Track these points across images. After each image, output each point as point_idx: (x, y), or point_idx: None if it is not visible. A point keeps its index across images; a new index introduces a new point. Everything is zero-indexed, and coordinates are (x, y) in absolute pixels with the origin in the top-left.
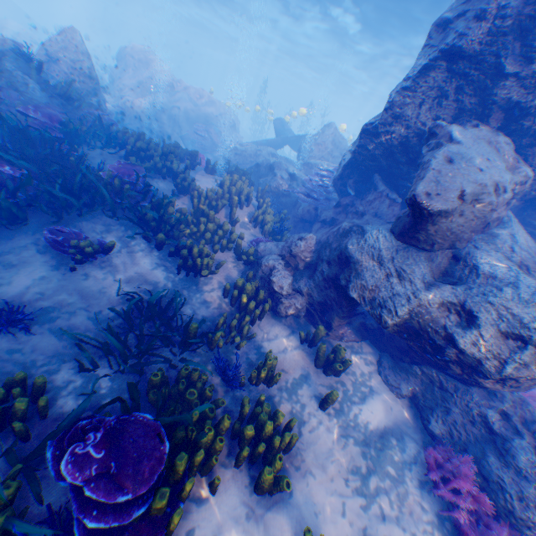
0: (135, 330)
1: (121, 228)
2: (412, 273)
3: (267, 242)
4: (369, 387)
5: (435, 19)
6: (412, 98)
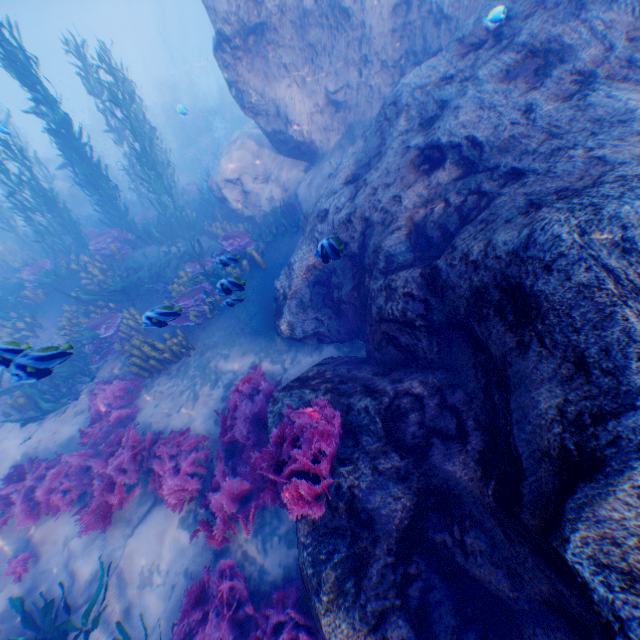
0: None
1: None
2: None
3: None
4: None
5: None
6: None
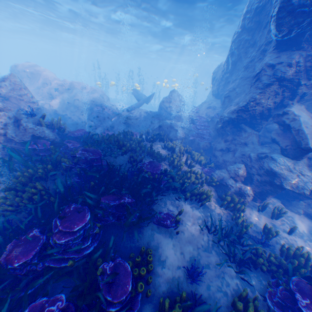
0: (219, 245)
1: (165, 198)
2: (304, 171)
3: (217, 172)
4: (290, 216)
5: (265, 63)
6: (263, 96)
